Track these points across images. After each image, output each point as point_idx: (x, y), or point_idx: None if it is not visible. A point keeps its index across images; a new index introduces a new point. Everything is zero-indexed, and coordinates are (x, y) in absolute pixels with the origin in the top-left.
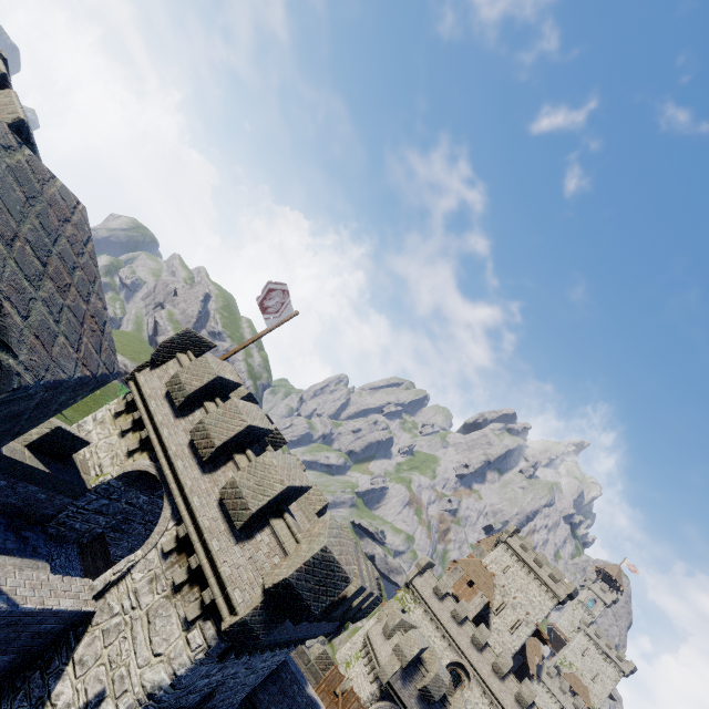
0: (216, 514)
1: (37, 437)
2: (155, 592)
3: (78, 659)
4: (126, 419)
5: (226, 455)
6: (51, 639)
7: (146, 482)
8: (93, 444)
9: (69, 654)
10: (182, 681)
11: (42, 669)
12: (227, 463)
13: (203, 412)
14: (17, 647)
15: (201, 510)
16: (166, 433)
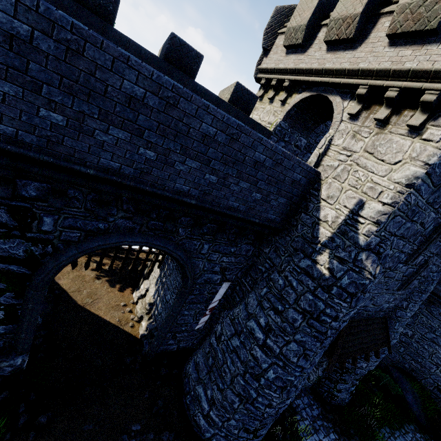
0: (393, 52)
1: (229, 95)
2: (362, 139)
3: (325, 197)
4: (268, 95)
5: (371, 22)
6: (301, 193)
7: (302, 122)
8: (257, 120)
9: (316, 198)
10: (435, 171)
11: (304, 212)
12: (376, 24)
13: (324, 30)
14: (285, 192)
15: (372, 64)
16: (303, 65)
